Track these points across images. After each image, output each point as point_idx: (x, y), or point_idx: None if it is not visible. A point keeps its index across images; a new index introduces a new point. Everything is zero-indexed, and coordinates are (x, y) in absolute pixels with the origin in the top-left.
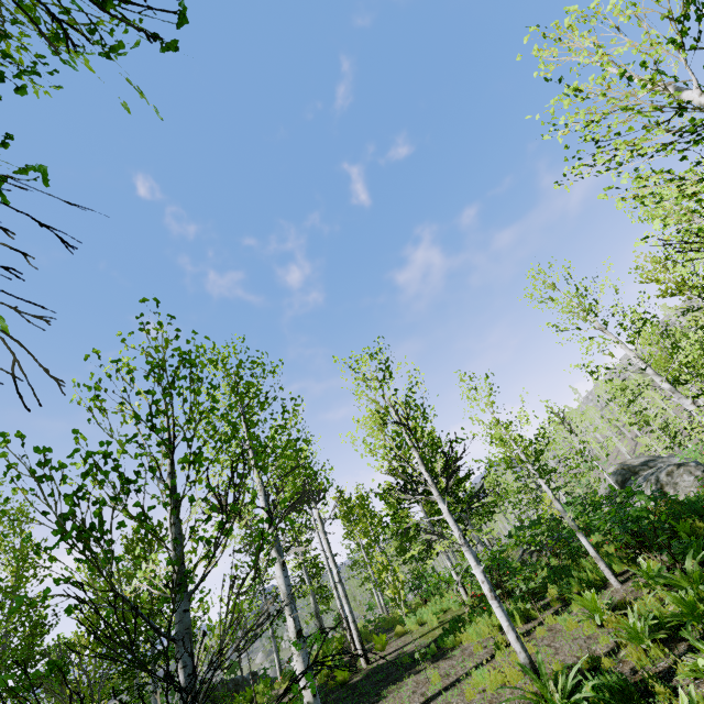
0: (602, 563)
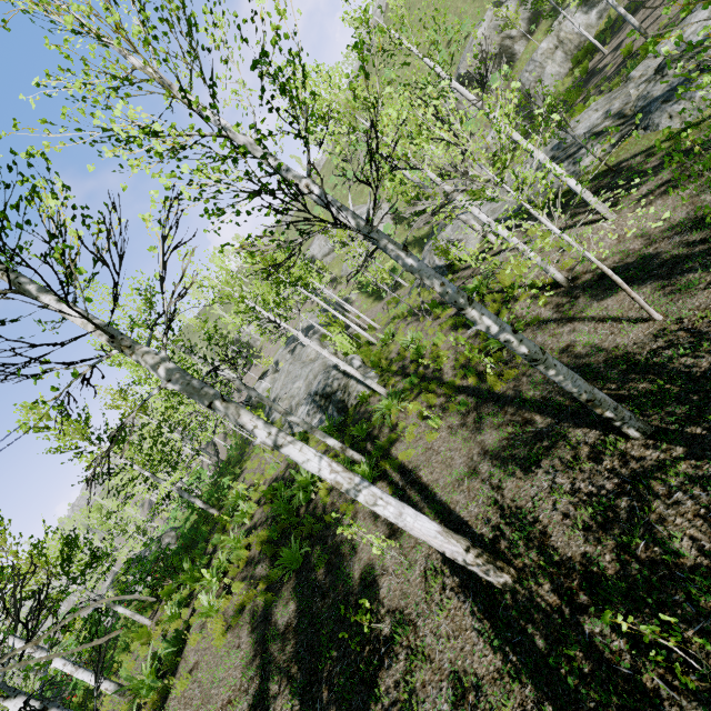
0: (138, 615)
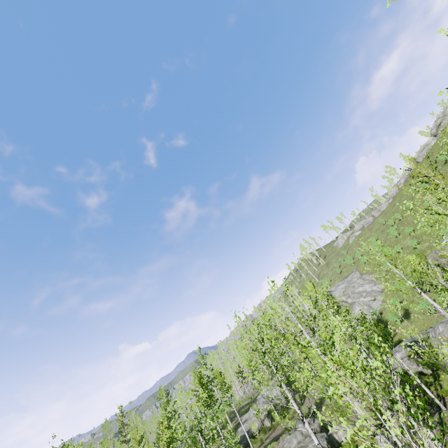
0: None
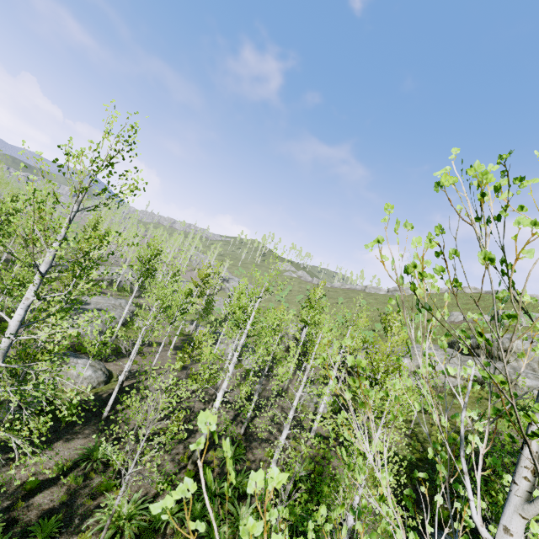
0: None
